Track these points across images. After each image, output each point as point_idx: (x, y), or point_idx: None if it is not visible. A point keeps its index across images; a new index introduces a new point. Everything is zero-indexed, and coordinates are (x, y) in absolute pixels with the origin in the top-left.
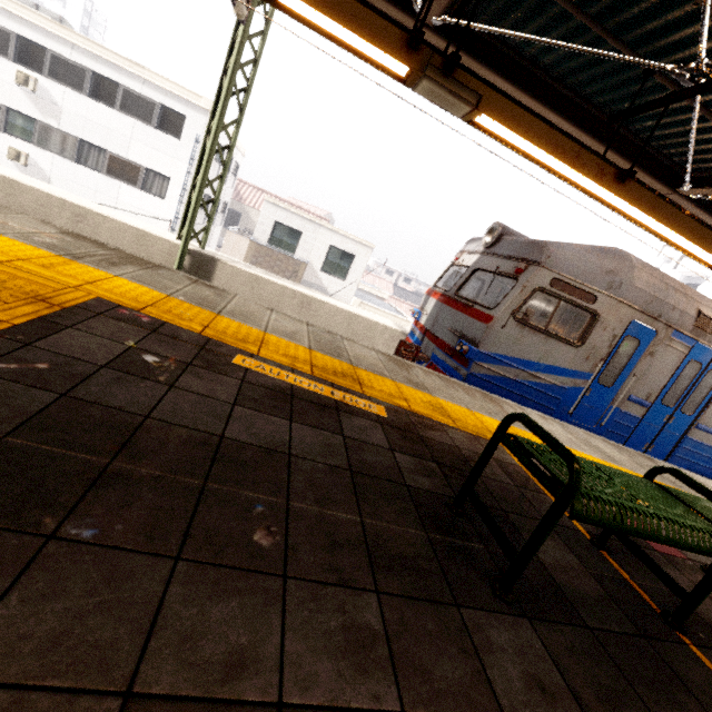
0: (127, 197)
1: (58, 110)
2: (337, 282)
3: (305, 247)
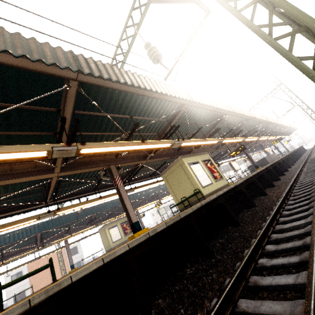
0: None
1: None
2: None
3: None
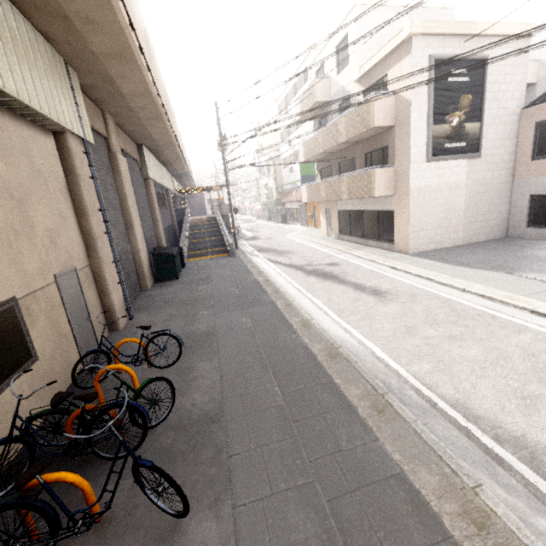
0: (305, 130)
1: (291, 114)
2: (345, 71)
3: (327, 70)
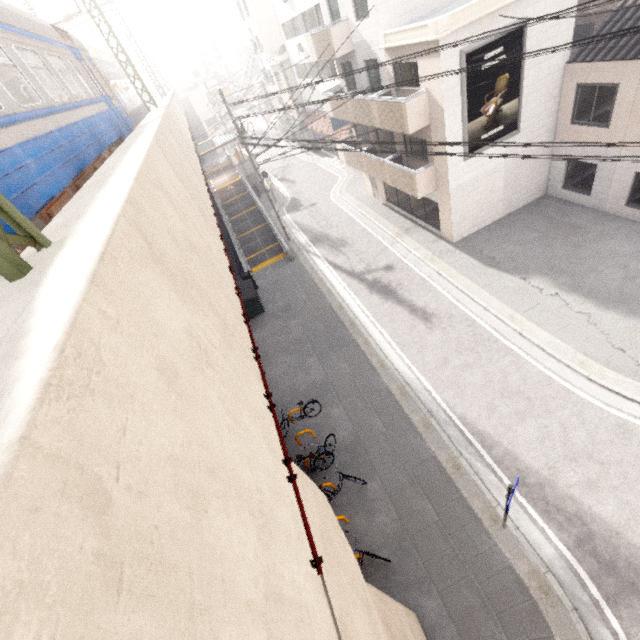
0: None
1: (293, 3)
2: (366, 23)
3: (341, 3)
